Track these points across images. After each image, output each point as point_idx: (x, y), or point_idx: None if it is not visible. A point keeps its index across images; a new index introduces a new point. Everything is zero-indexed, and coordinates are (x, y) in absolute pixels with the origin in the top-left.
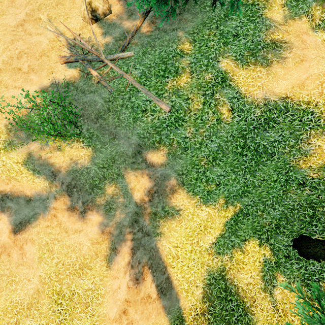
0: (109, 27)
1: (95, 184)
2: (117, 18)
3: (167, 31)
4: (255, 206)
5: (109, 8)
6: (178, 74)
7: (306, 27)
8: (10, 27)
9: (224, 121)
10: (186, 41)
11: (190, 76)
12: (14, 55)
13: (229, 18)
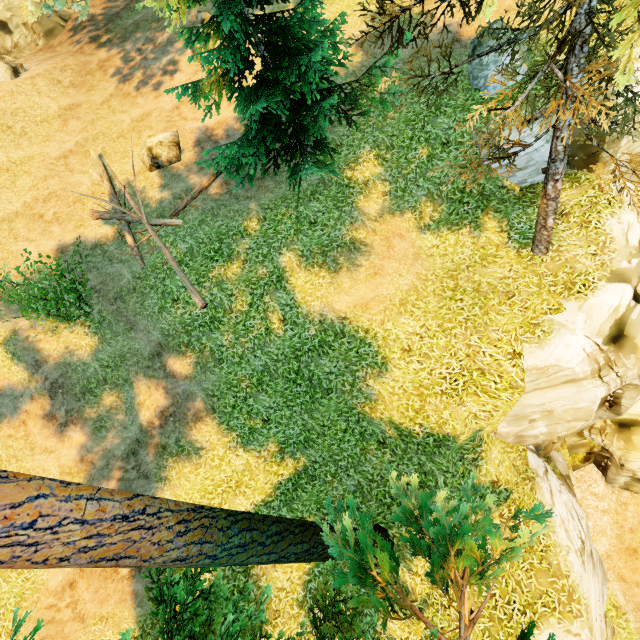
0: (172, 178)
1: (90, 387)
2: (185, 169)
3: (239, 198)
4: (324, 465)
5: (178, 156)
6: (230, 260)
7: (409, 227)
8: (50, 158)
9: (274, 332)
10: (255, 218)
11: (241, 266)
12: (42, 196)
13: (315, 198)
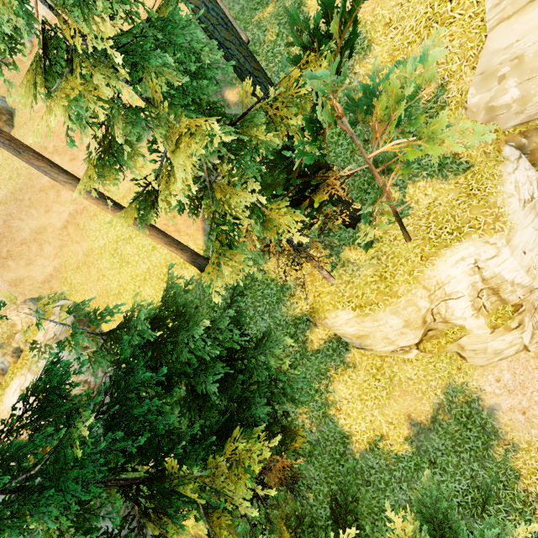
0: None
1: None
2: None
3: None
4: None
5: None
6: (267, 5)
7: None
8: None
9: (293, 54)
10: None
11: (274, 6)
12: (158, 0)
13: None
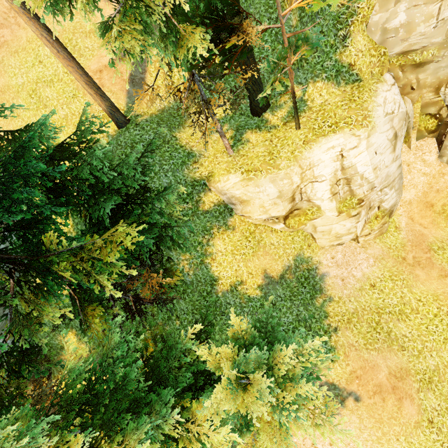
0: None
1: None
2: None
3: None
4: None
5: None
6: None
7: None
8: None
9: None
10: None
11: None
12: None
13: None
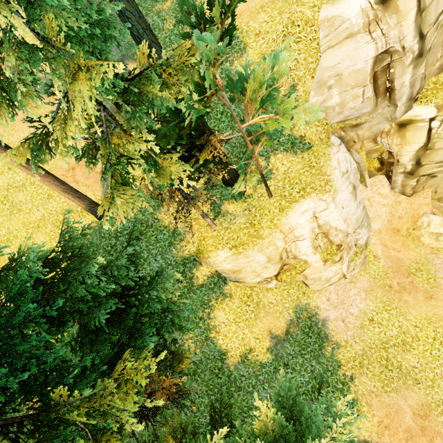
0: None
1: None
2: None
3: None
4: None
5: None
6: (166, 0)
7: None
8: None
9: None
10: None
11: (172, 2)
12: None
13: None
